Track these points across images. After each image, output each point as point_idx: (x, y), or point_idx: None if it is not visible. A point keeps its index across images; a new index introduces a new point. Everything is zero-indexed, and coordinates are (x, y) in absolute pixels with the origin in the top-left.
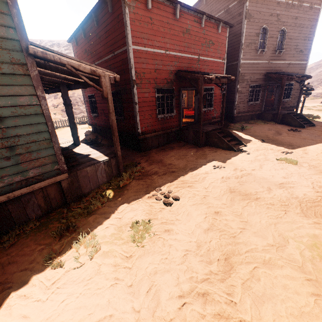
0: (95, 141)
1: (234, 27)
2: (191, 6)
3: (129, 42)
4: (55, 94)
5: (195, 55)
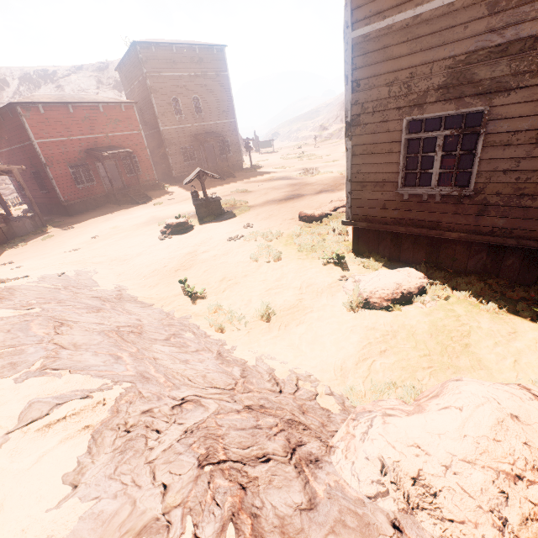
0: None
1: (148, 98)
2: (83, 102)
3: (32, 139)
4: None
5: (103, 134)
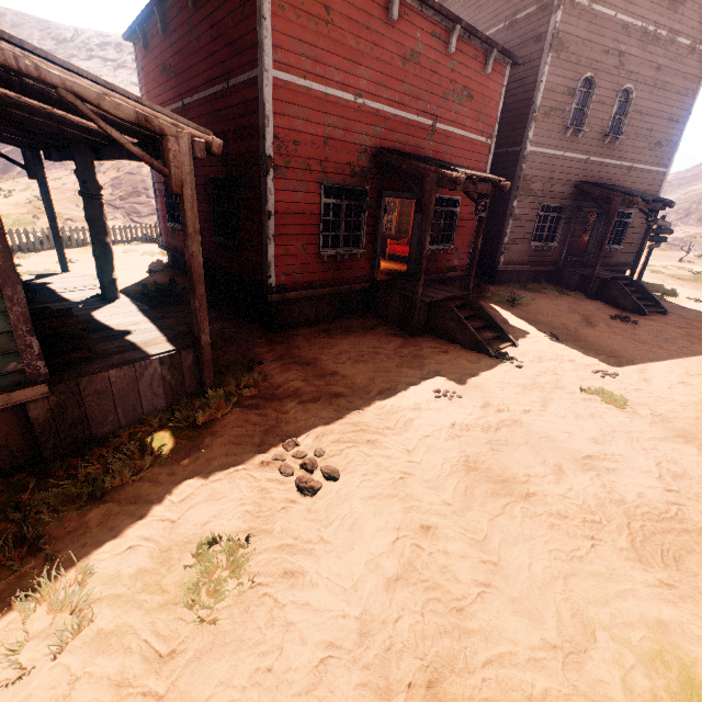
0: (168, 289)
1: (523, 66)
2: None
3: (264, 59)
4: (96, 163)
5: (427, 118)
